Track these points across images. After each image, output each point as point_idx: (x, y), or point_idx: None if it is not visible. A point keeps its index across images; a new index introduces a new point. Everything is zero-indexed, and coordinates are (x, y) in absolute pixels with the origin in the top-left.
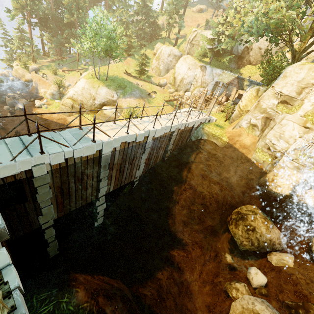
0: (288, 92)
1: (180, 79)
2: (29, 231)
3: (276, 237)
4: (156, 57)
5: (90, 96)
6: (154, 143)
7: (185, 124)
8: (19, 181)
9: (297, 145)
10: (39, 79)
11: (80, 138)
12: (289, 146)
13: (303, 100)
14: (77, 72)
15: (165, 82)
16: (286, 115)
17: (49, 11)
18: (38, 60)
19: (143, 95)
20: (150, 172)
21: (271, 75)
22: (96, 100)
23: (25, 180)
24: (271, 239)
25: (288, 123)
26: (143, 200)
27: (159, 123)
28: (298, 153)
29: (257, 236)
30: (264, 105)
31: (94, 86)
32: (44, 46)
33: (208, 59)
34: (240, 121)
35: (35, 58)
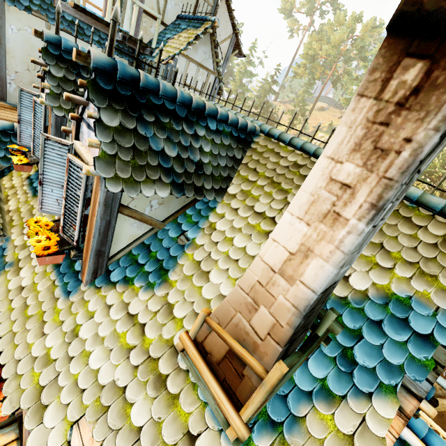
0: None
1: None
2: None
3: None
4: None
5: None
6: None
7: None
8: None
9: None
10: None
11: None
12: None
13: None
14: None
15: None
16: None
17: None
18: None
19: None
20: None
21: None
22: None
23: None
24: None
25: None
26: None
27: None
28: None
29: None
30: None
31: None
32: None
33: None
34: None
35: None
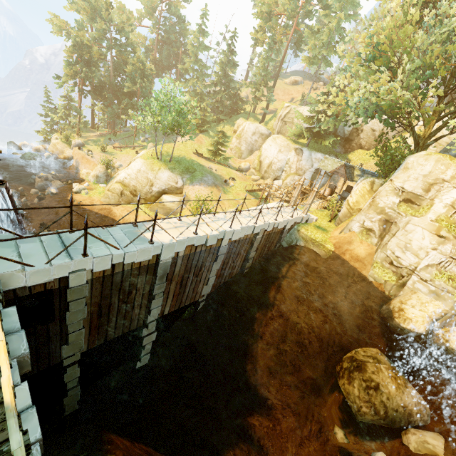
0: (412, 188)
1: (267, 163)
2: (45, 367)
3: (414, 402)
4: (236, 135)
5: (147, 181)
6: (230, 249)
7: (274, 224)
8: (50, 292)
9: (430, 260)
10: (82, 157)
11: (134, 238)
12: (419, 262)
13: (433, 199)
14: (132, 150)
15: (247, 166)
16: (412, 218)
17: (107, 78)
18: (83, 133)
19: (218, 182)
20: (222, 289)
21: (389, 165)
22: (155, 186)
23: (57, 291)
24: (405, 405)
25: (415, 229)
26: (210, 331)
27: (238, 222)
28: (433, 271)
29: (383, 399)
30: (381, 204)
31: (153, 169)
32: (94, 117)
33: (305, 140)
34: (350, 223)
35: (80, 130)
